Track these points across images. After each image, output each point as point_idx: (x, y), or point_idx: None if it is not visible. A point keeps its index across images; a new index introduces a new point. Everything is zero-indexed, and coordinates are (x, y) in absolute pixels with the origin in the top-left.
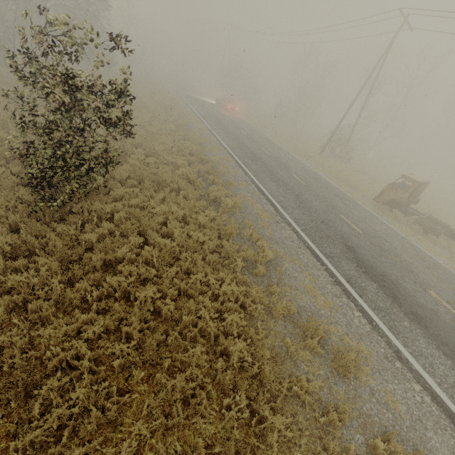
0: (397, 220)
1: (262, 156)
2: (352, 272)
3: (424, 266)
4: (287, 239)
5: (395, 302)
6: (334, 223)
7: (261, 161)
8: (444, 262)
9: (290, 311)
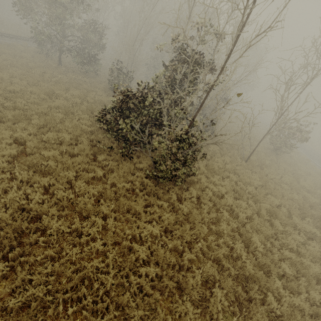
0: None
1: None
2: None
3: None
4: None
5: None
6: None
7: None
8: None
9: None
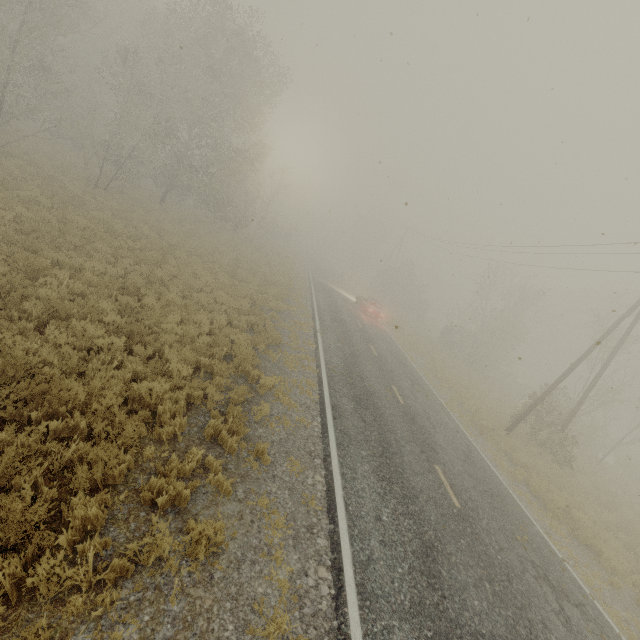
0: None
1: (384, 403)
2: None
3: None
4: None
5: None
6: None
7: (375, 413)
8: None
9: None
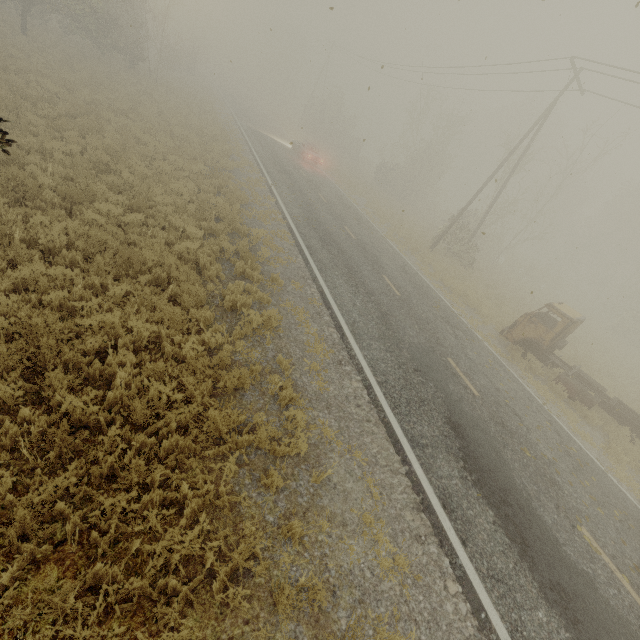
0: (531, 371)
1: (342, 240)
2: (455, 483)
3: (571, 469)
4: (350, 399)
5: (524, 557)
6: (436, 373)
7: (337, 248)
8: (598, 457)
9: (314, 595)
